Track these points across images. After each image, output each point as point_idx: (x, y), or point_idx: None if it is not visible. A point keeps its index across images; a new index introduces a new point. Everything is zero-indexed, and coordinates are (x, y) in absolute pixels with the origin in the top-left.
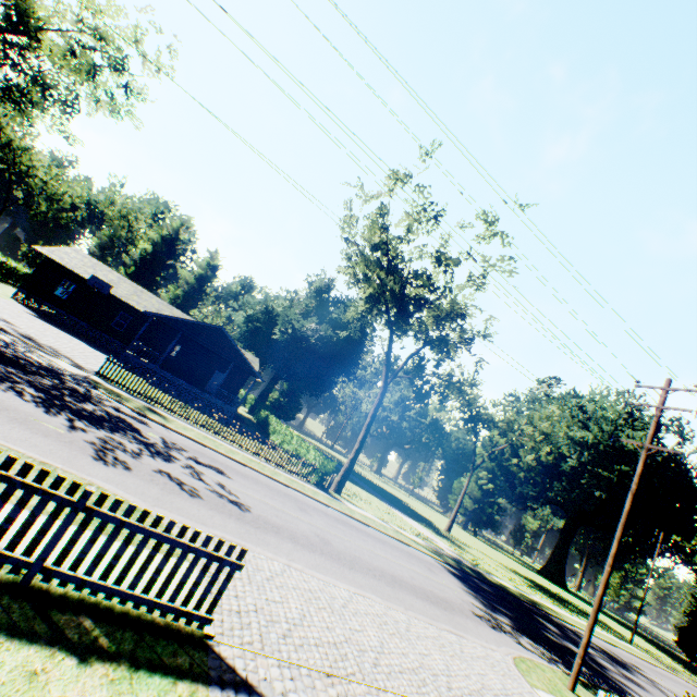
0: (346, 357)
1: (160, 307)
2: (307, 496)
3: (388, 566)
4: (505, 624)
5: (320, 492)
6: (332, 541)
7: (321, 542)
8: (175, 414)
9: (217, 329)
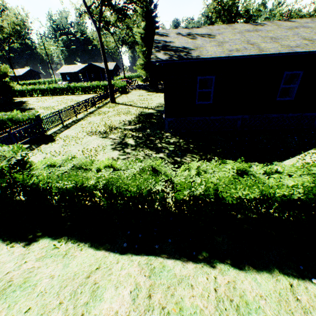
0: None
1: None
2: None
3: None
4: None
5: None
6: None
7: None
8: None
9: None
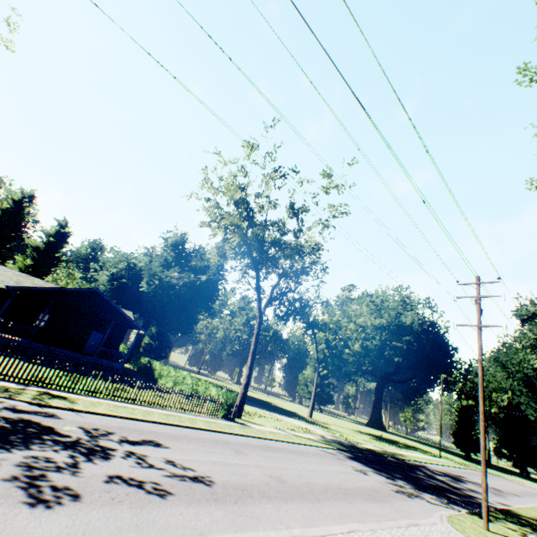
0: (209, 296)
1: (19, 279)
2: (228, 433)
3: (327, 479)
4: (409, 488)
5: (232, 424)
6: (283, 477)
7: (280, 484)
8: (74, 390)
9: (92, 292)
